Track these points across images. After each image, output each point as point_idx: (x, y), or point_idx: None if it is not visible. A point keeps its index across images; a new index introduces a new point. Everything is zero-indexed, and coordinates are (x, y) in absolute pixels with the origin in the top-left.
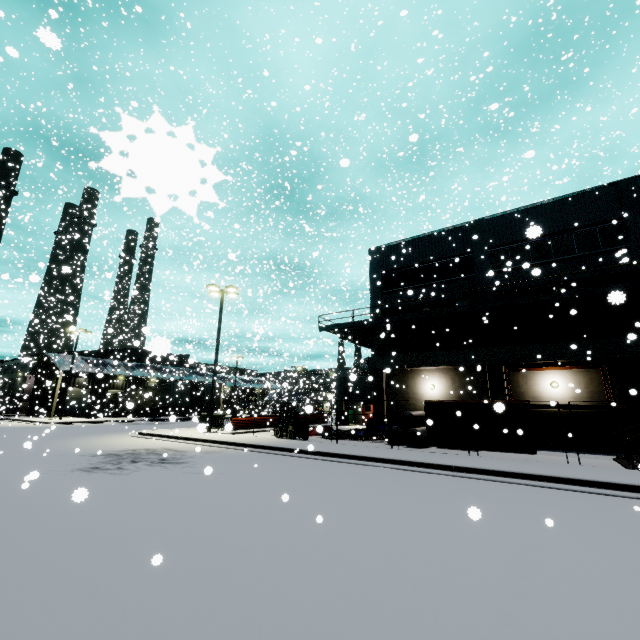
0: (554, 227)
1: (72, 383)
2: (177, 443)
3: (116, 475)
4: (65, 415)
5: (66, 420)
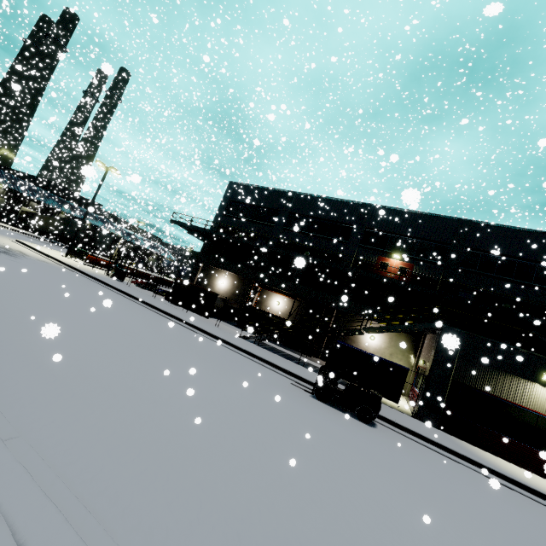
0: (324, 215)
1: None
2: (34, 253)
3: None
4: None
5: None
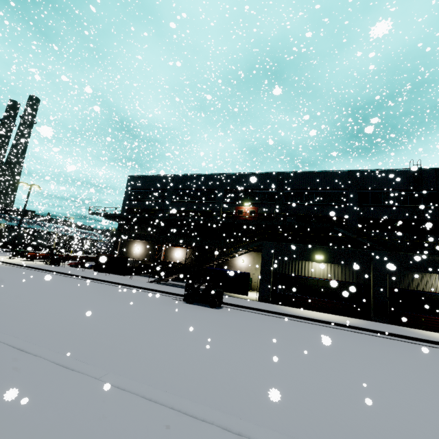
0: (197, 186)
1: None
2: None
3: None
4: None
5: None
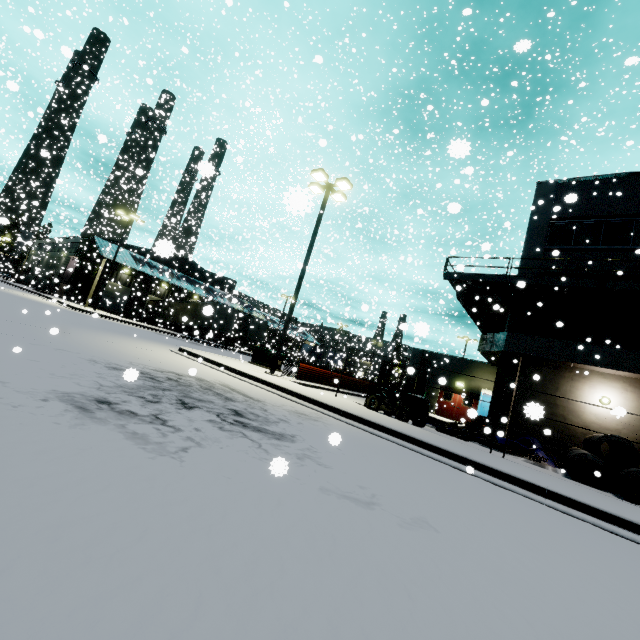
0: None
1: (114, 277)
2: (236, 379)
3: (148, 453)
4: (101, 308)
5: (99, 312)
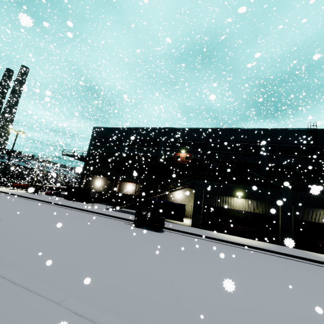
0: (145, 137)
1: None
2: None
3: None
4: None
5: None
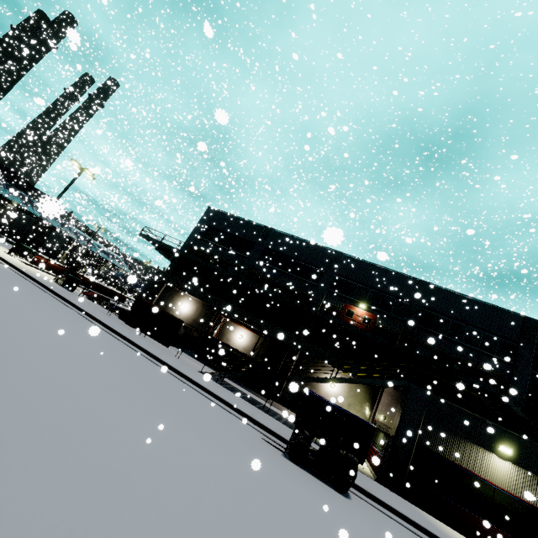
0: (298, 255)
1: None
2: None
3: None
4: None
5: None
